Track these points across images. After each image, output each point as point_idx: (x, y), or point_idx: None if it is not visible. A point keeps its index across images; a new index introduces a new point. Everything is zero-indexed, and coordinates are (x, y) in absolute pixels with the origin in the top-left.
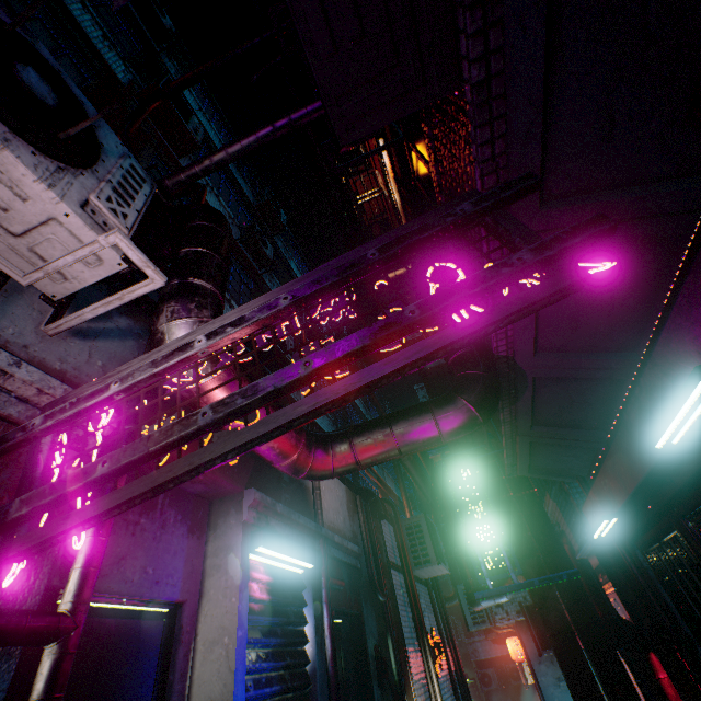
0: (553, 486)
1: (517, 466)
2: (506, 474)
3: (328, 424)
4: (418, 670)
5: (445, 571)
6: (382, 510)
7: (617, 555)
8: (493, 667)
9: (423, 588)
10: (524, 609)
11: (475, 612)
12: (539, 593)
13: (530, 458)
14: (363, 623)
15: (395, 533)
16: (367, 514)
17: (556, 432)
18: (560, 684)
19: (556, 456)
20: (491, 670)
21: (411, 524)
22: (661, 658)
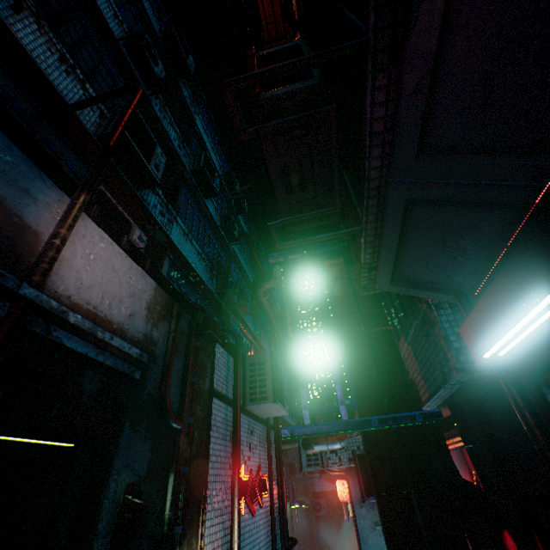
0: (414, 322)
1: (377, 269)
2: (360, 288)
3: (203, 268)
4: (222, 512)
5: (283, 412)
6: (210, 329)
7: (476, 408)
8: (325, 498)
9: (260, 427)
10: (355, 457)
11: (311, 455)
12: (374, 441)
13: (398, 253)
14: (111, 453)
15: (235, 366)
16: (189, 329)
17: (462, 161)
18: (376, 528)
19: (439, 244)
20: (323, 500)
21: (255, 360)
22: (516, 540)
